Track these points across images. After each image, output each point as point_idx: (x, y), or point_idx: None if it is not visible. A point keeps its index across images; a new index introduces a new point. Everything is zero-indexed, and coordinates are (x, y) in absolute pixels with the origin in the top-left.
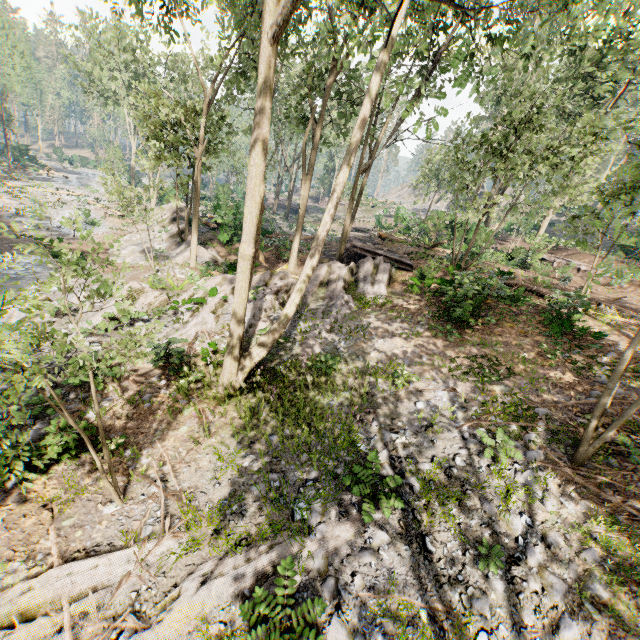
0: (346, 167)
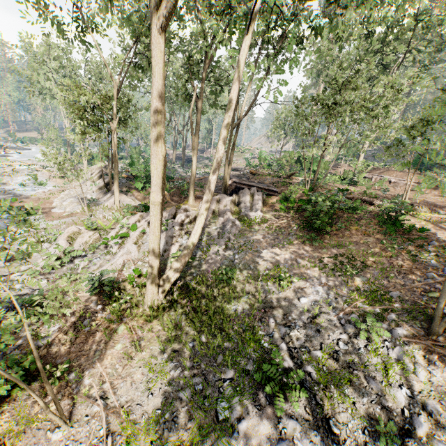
0: (225, 126)
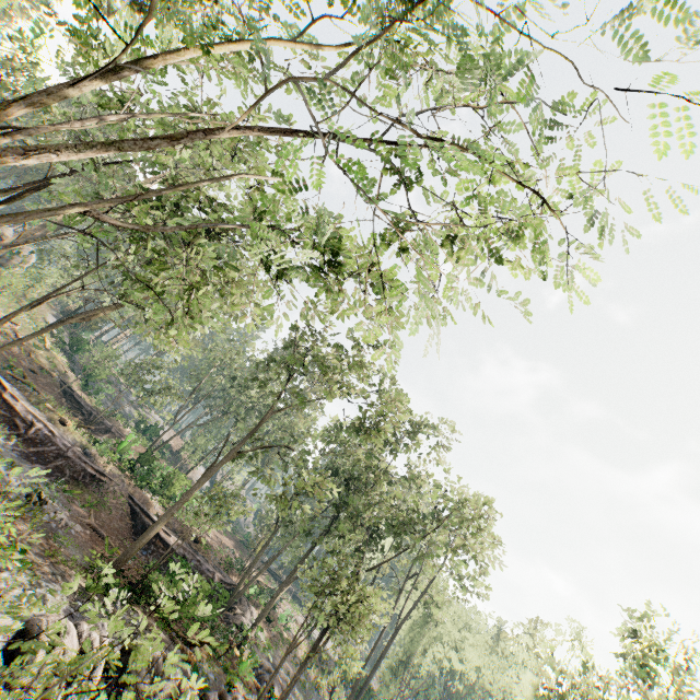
0: None
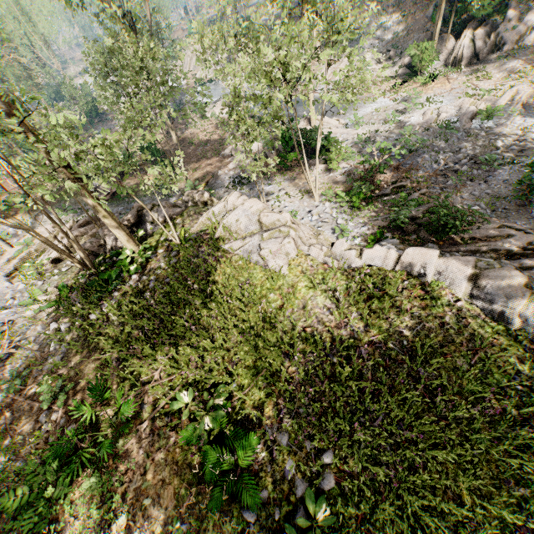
0: None
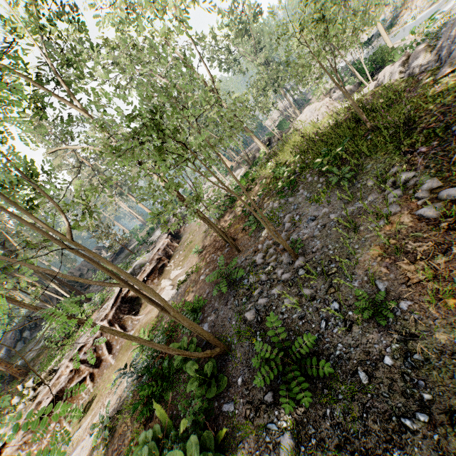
0: None
